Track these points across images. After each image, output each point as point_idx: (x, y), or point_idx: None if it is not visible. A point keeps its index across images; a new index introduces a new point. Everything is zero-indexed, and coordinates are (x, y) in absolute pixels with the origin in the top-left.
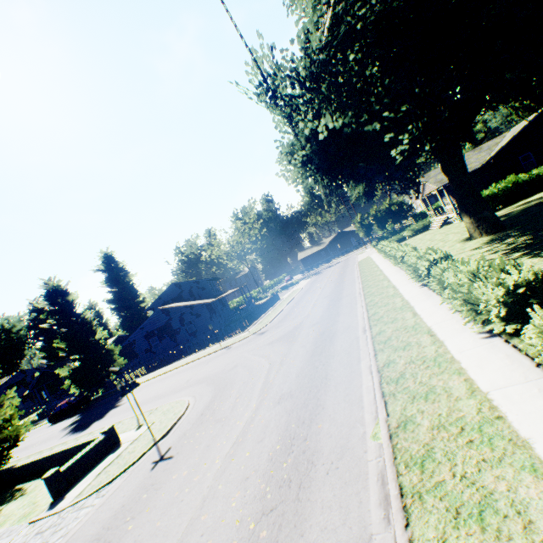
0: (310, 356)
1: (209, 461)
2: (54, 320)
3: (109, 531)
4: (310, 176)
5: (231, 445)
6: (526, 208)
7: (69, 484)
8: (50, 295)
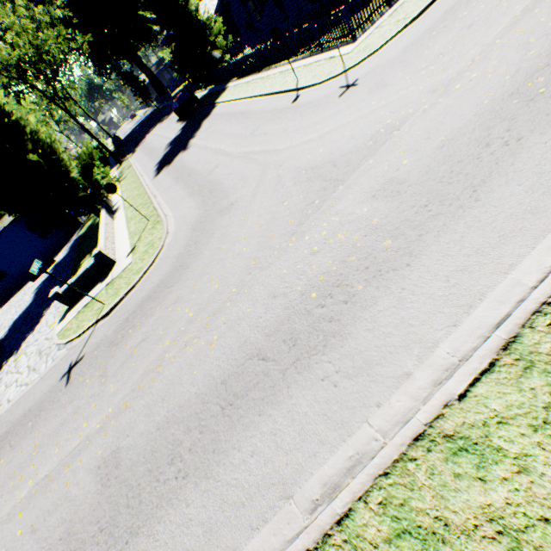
0: (218, 381)
1: (36, 465)
2: None
3: (10, 438)
4: None
5: (46, 473)
6: None
7: (76, 298)
8: None
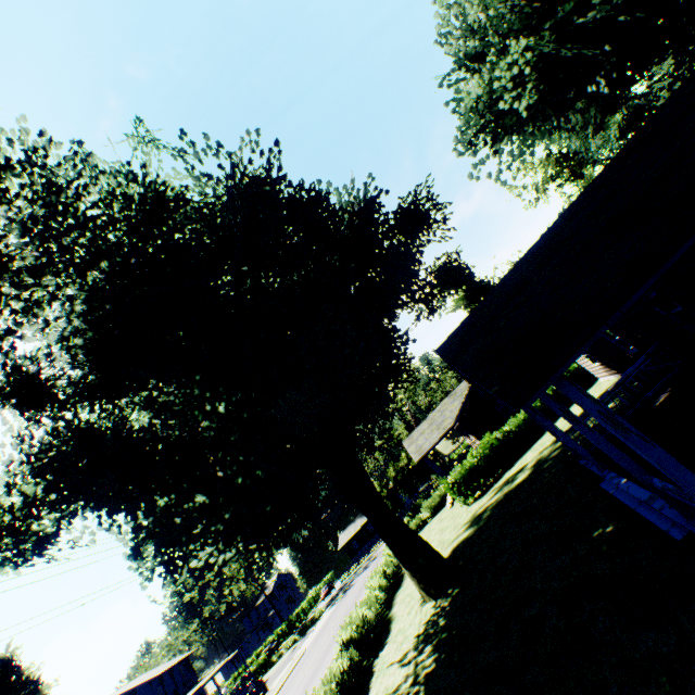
0: None
1: None
2: None
3: None
4: (163, 560)
5: None
6: (495, 505)
7: None
8: None
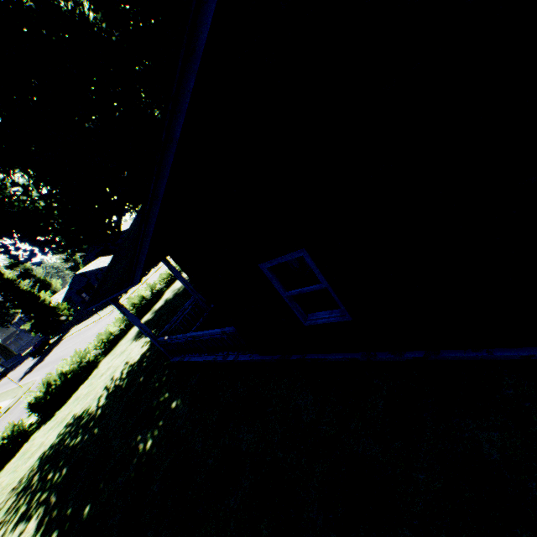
0: None
1: None
2: (1, 296)
3: None
4: None
5: None
6: None
7: None
8: None
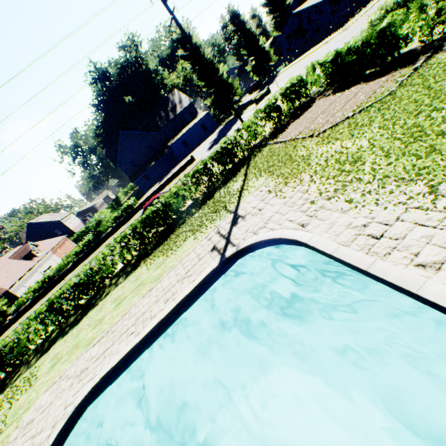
0: None
1: None
2: (237, 37)
3: None
4: None
5: None
6: None
7: (259, 103)
8: (232, 20)
